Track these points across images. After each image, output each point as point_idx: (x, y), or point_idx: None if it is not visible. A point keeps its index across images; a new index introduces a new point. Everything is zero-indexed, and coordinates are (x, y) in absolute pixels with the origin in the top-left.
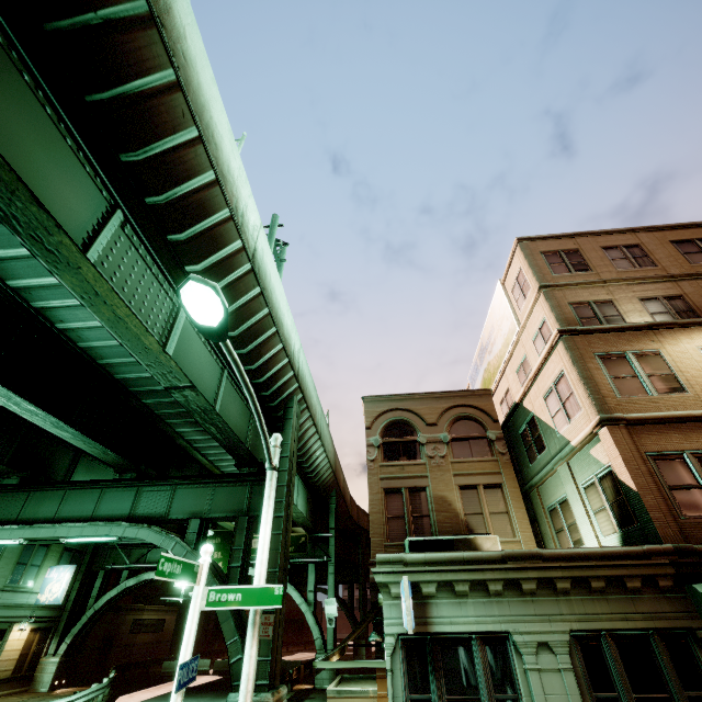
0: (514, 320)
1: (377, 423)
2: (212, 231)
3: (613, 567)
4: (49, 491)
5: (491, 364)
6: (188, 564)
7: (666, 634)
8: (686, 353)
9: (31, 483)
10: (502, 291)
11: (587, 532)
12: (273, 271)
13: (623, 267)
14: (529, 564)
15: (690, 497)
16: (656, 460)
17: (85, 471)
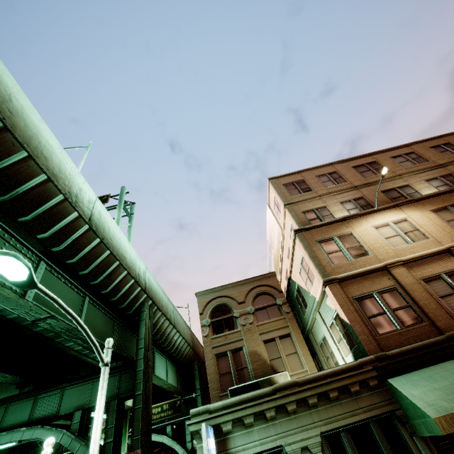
0: (279, 226)
1: (207, 309)
2: (52, 210)
3: (341, 380)
4: None
5: (275, 255)
6: None
7: (379, 419)
8: (366, 231)
9: None
10: (269, 210)
11: (338, 356)
12: (112, 225)
13: (329, 185)
14: (289, 391)
15: (380, 320)
16: (358, 301)
17: None
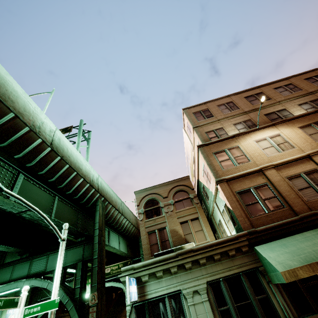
0: (191, 144)
1: (142, 202)
2: (22, 138)
3: (222, 247)
4: None
5: (191, 164)
6: (9, 299)
7: (247, 272)
8: (249, 144)
9: None
10: (184, 132)
11: (227, 231)
12: (70, 147)
13: (226, 112)
14: (187, 255)
15: (254, 207)
16: (240, 194)
17: (11, 257)
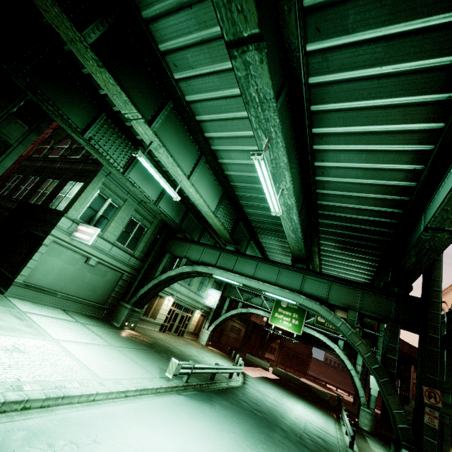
0: None
1: None
2: None
3: None
4: (248, 260)
5: None
6: None
7: None
8: None
9: (240, 252)
10: None
11: None
12: None
13: None
14: None
15: None
16: None
17: (250, 249)
